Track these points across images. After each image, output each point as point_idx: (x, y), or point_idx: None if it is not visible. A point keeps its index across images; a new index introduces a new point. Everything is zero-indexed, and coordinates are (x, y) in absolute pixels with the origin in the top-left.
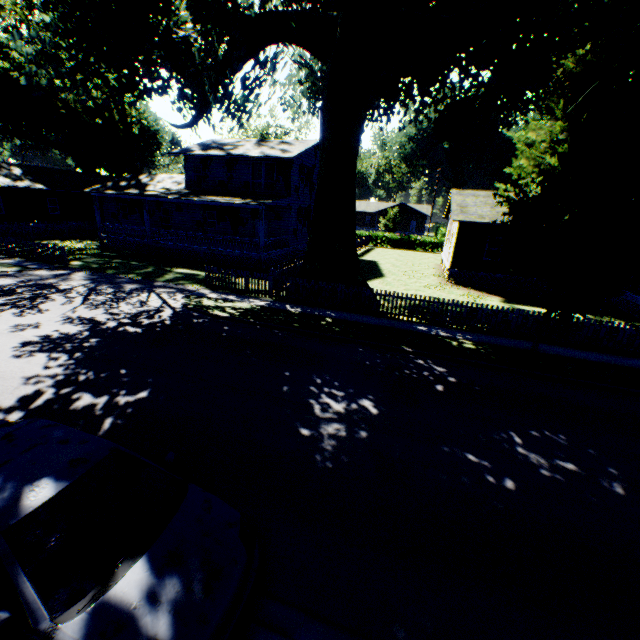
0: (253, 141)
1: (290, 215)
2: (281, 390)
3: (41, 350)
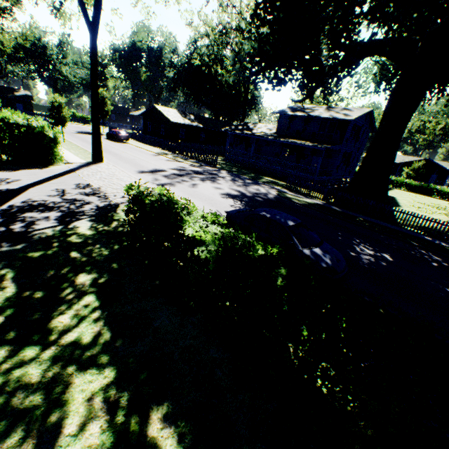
0: (323, 107)
1: (338, 156)
2: (337, 238)
3: (229, 197)
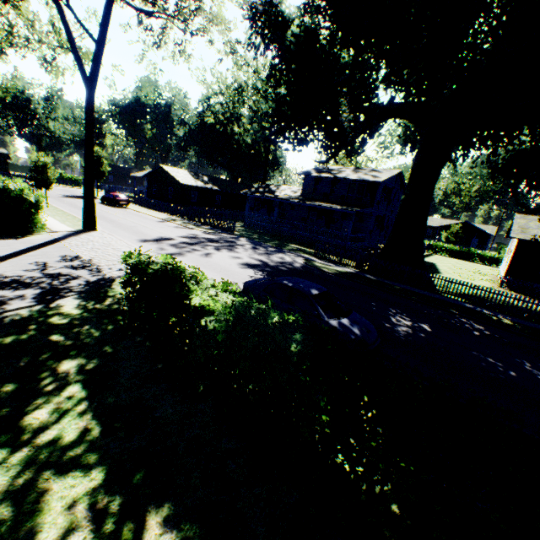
0: (351, 168)
1: (370, 220)
2: (371, 309)
3: (248, 267)
